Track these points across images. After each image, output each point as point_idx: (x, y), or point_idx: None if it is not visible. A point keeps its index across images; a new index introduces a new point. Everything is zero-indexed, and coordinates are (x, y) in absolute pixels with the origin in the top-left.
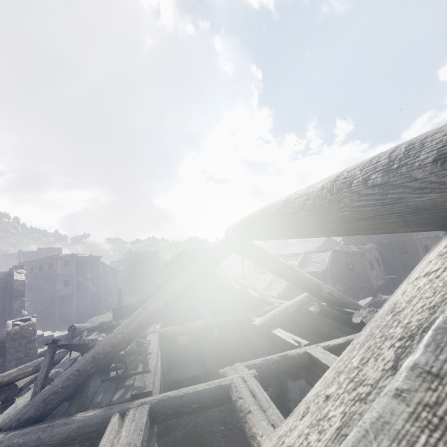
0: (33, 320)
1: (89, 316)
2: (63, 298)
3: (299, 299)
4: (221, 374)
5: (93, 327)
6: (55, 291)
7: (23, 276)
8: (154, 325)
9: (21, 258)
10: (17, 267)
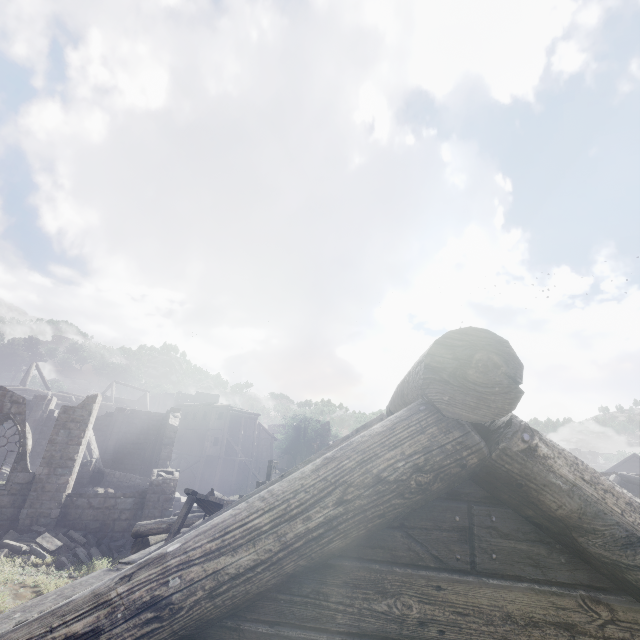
0: (176, 474)
1: (231, 491)
2: (208, 459)
3: None
4: None
5: (232, 501)
6: (202, 448)
7: (177, 421)
8: None
9: (178, 401)
10: (174, 410)
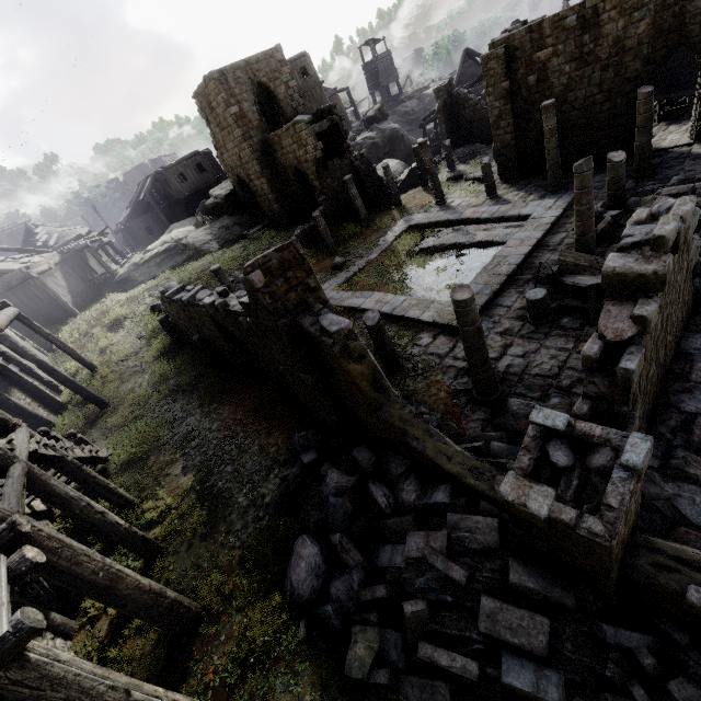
0: None
1: None
2: None
3: (66, 241)
4: None
5: None
6: None
7: None
8: None
9: None
10: None
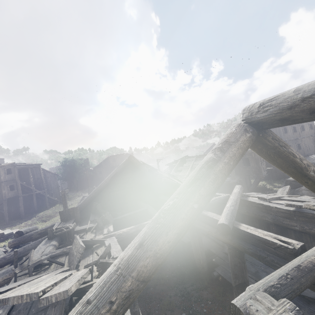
0: None
1: (36, 212)
2: (10, 200)
3: (238, 192)
4: (242, 310)
5: (41, 231)
6: (1, 195)
7: None
8: (105, 226)
9: None
10: None
